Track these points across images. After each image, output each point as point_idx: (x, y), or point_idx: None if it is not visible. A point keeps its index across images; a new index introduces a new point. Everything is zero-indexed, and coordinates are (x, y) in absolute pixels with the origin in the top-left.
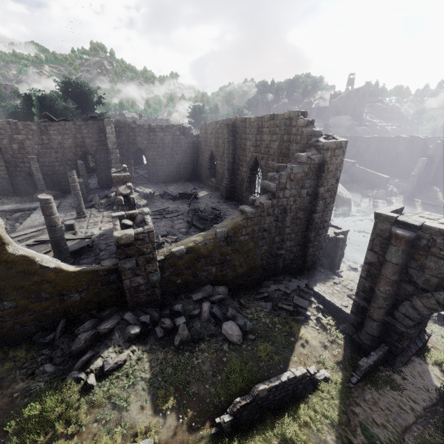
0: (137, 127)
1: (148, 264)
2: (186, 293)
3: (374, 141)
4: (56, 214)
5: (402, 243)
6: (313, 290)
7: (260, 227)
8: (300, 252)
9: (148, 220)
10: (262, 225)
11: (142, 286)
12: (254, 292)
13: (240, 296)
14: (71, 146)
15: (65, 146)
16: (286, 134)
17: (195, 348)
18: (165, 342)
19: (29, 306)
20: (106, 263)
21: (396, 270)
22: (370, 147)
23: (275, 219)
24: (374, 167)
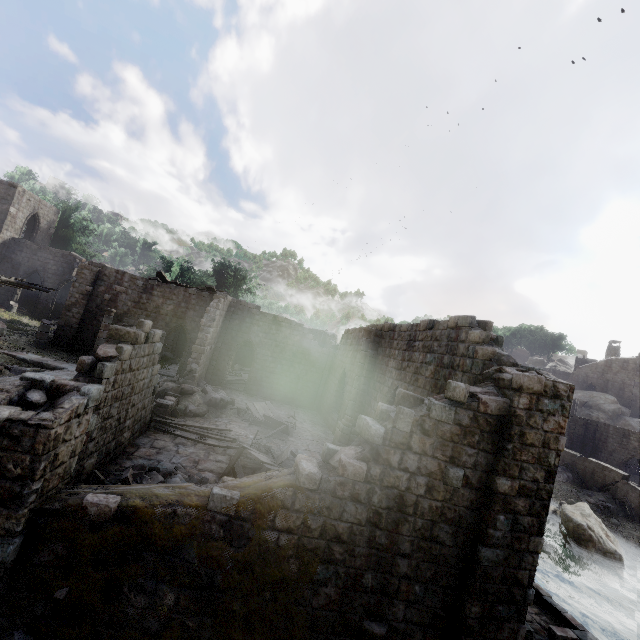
0: (258, 313)
1: (0, 508)
2: None
3: None
4: None
5: None
6: None
7: (327, 524)
8: None
9: (67, 405)
10: (333, 522)
11: None
12: None
13: None
14: (168, 314)
15: (162, 311)
16: (448, 353)
17: None
18: None
19: None
20: None
21: None
22: None
23: (372, 518)
24: None
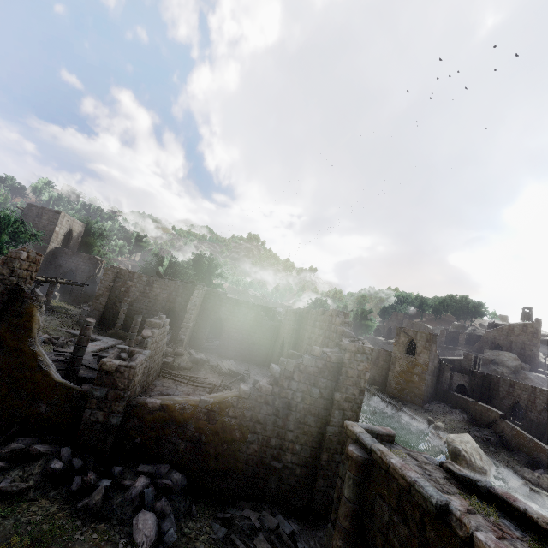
0: (225, 298)
1: (116, 402)
2: (140, 461)
3: (541, 394)
4: (88, 336)
5: (352, 467)
6: (297, 544)
7: (253, 414)
8: (306, 479)
9: (139, 359)
10: (256, 414)
11: (99, 424)
12: (221, 508)
13: (198, 503)
14: (163, 300)
15: (159, 298)
16: (328, 330)
17: (92, 523)
18: (73, 499)
19: (6, 398)
20: (86, 387)
21: (348, 510)
22: (537, 402)
23: (275, 412)
24: (546, 435)
